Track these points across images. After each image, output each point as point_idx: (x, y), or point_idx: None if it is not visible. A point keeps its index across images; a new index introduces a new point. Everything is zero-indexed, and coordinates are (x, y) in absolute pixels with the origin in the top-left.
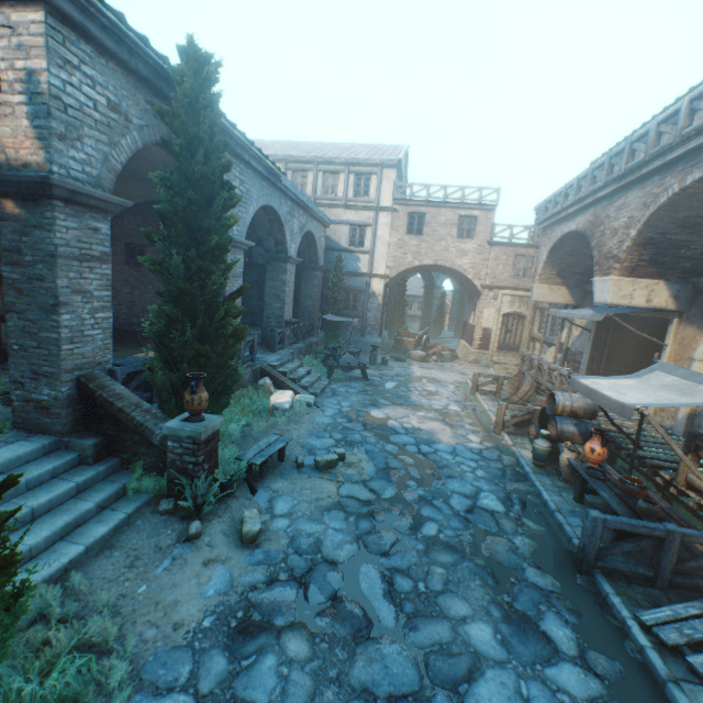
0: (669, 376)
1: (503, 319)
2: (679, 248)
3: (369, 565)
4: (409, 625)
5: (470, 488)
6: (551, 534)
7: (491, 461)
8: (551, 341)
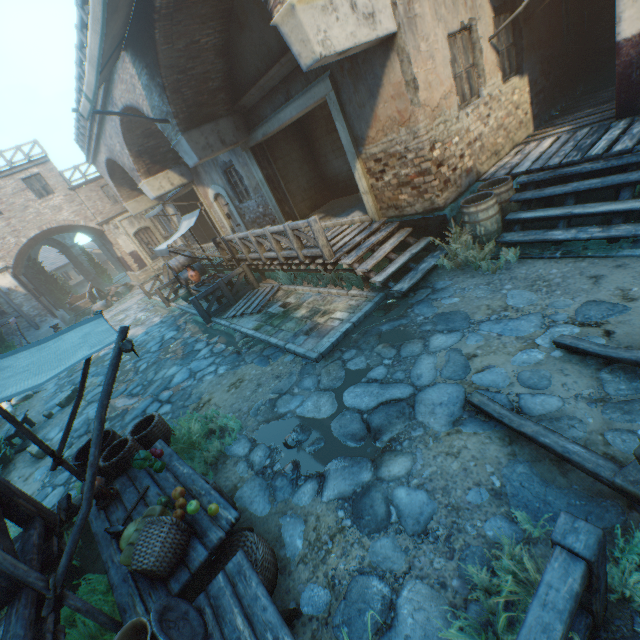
0: (186, 222)
1: (137, 238)
2: (159, 149)
3: (119, 400)
4: (144, 394)
5: (160, 338)
6: (198, 322)
7: (169, 320)
8: (173, 232)
